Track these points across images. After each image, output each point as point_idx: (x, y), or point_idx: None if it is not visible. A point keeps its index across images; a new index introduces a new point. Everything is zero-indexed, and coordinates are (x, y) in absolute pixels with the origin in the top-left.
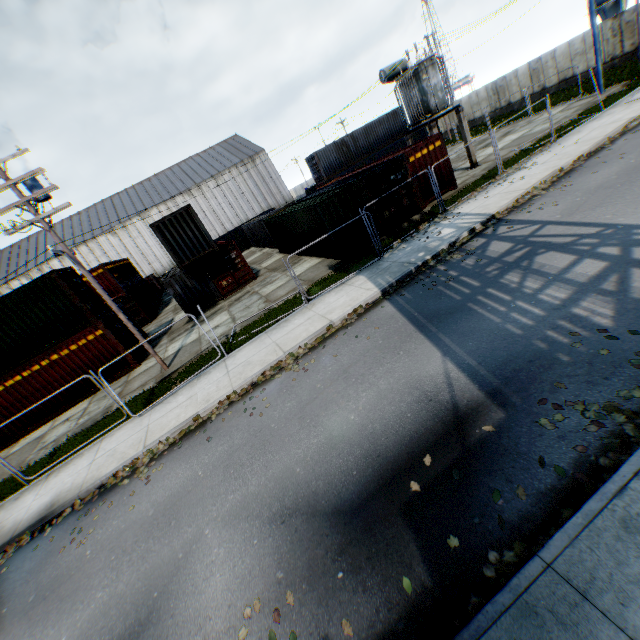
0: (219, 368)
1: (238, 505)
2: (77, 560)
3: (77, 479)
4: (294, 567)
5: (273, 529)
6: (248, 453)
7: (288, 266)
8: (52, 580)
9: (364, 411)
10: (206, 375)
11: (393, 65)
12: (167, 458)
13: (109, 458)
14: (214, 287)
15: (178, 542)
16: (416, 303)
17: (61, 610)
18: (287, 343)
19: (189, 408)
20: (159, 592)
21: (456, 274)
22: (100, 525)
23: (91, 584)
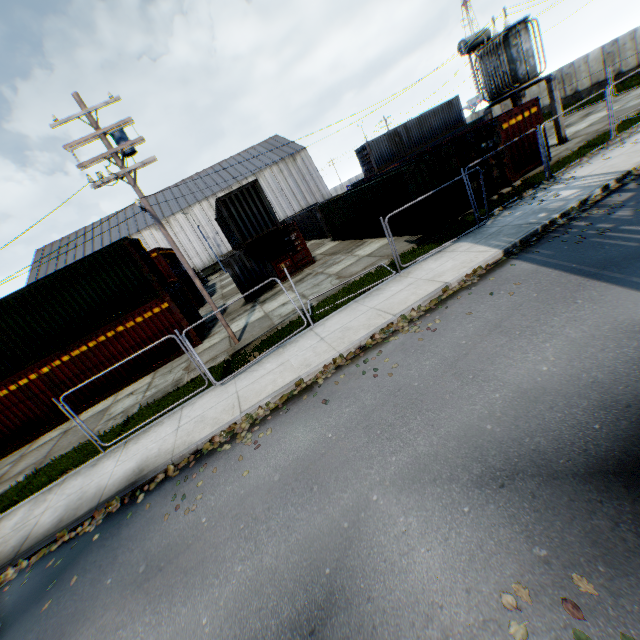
0: (308, 336)
1: (410, 468)
2: (190, 528)
3: (163, 445)
4: (563, 543)
5: (489, 495)
6: (393, 413)
7: (351, 249)
8: (163, 550)
9: (560, 361)
10: (293, 343)
11: (474, 35)
12: (274, 422)
13: (198, 424)
14: (272, 269)
15: (334, 510)
16: (565, 256)
17: (187, 585)
18: (393, 307)
19: (285, 373)
20: (332, 569)
21: (610, 225)
22: (208, 491)
23: (221, 556)
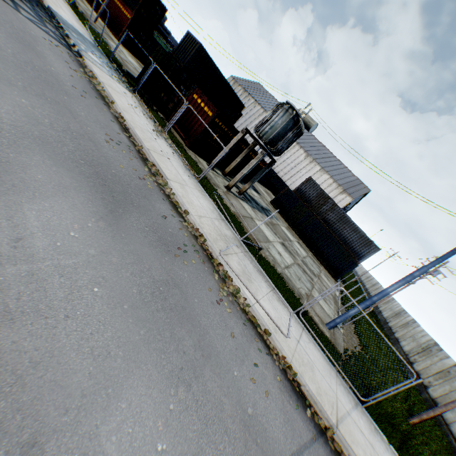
0: None
1: None
2: None
3: None
4: None
5: None
6: None
7: None
8: None
9: None
10: None
11: (307, 114)
12: None
13: None
14: None
15: None
16: None
17: None
18: None
19: None
20: None
21: None
22: None
23: None
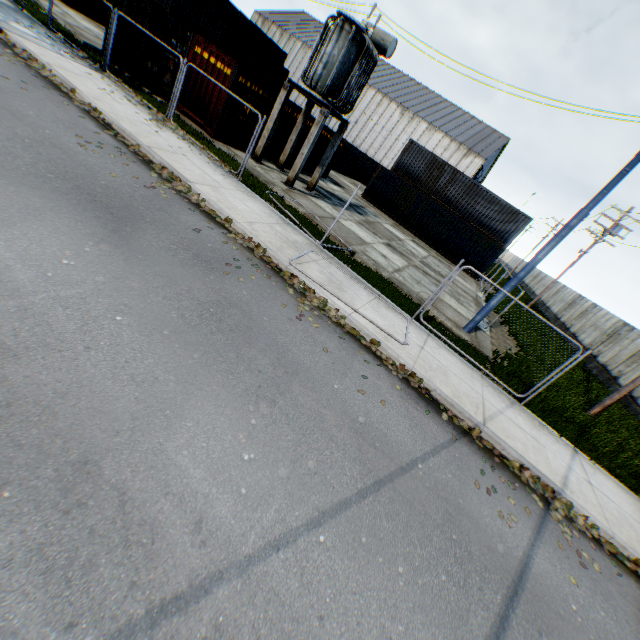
0: None
1: None
2: None
3: None
4: None
5: None
6: None
7: None
8: None
9: None
10: None
11: (377, 28)
12: None
13: None
14: None
15: None
16: None
17: None
18: None
19: None
20: None
21: None
22: None
23: None
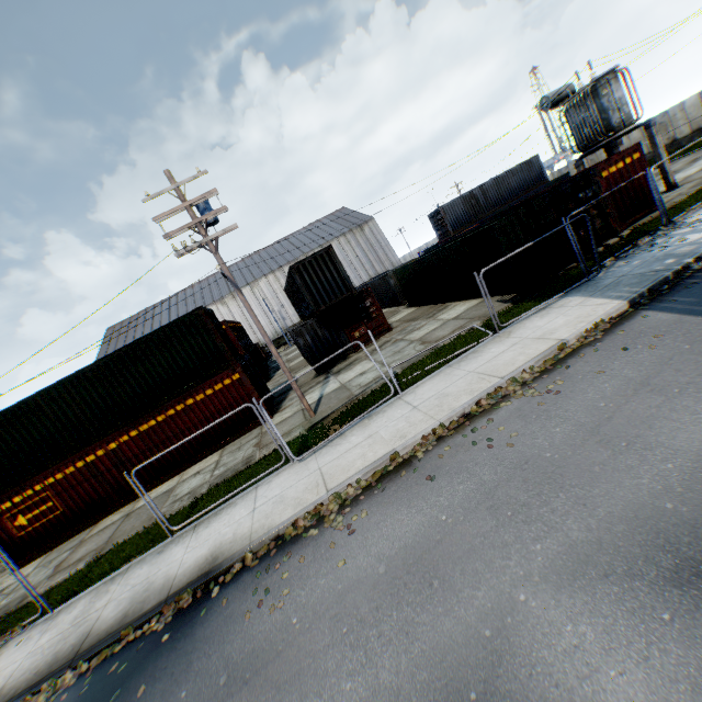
0: (397, 405)
1: (565, 558)
2: (279, 630)
3: (238, 529)
4: None
5: (696, 596)
6: (524, 489)
7: (432, 313)
8: (247, 656)
9: None
10: (380, 414)
11: (557, 90)
12: (368, 503)
13: (277, 505)
14: (345, 338)
15: (467, 612)
16: None
17: None
18: (498, 369)
19: (376, 446)
20: (480, 693)
21: None
22: (297, 585)
23: (322, 667)
